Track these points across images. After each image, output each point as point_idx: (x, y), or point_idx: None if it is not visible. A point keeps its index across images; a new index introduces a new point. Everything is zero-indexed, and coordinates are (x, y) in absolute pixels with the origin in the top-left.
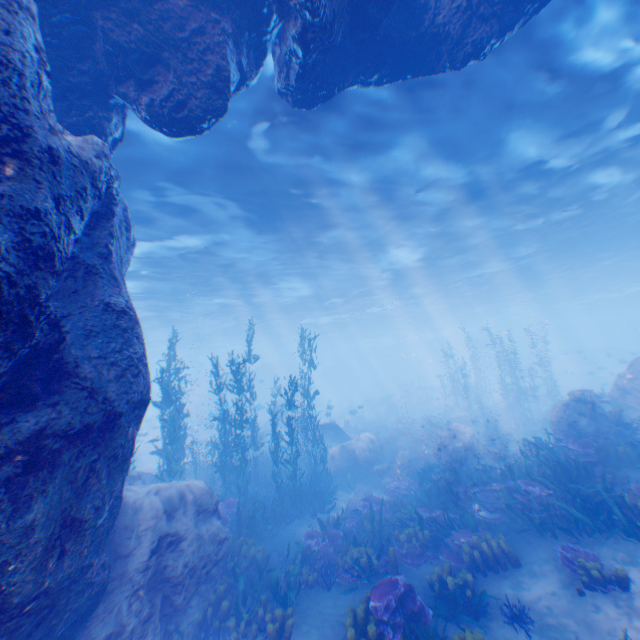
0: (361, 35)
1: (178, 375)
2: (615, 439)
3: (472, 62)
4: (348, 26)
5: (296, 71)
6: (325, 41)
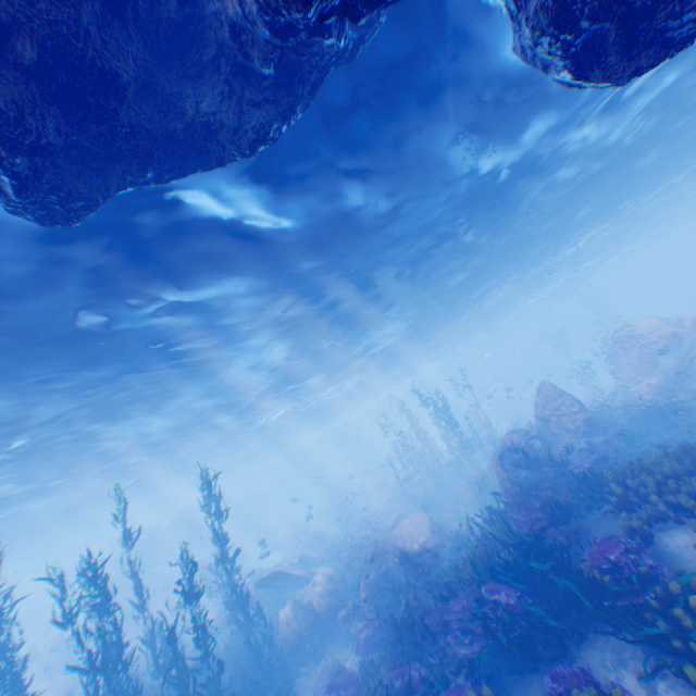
0: (98, 130)
1: (5, 621)
2: (554, 480)
3: (265, 148)
4: (67, 120)
5: (8, 182)
6: (25, 140)
